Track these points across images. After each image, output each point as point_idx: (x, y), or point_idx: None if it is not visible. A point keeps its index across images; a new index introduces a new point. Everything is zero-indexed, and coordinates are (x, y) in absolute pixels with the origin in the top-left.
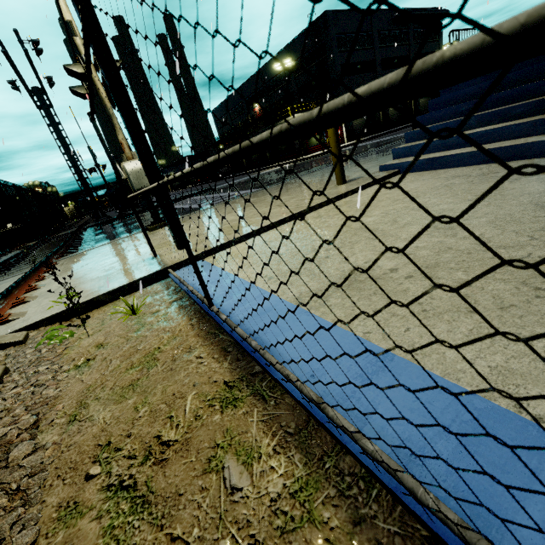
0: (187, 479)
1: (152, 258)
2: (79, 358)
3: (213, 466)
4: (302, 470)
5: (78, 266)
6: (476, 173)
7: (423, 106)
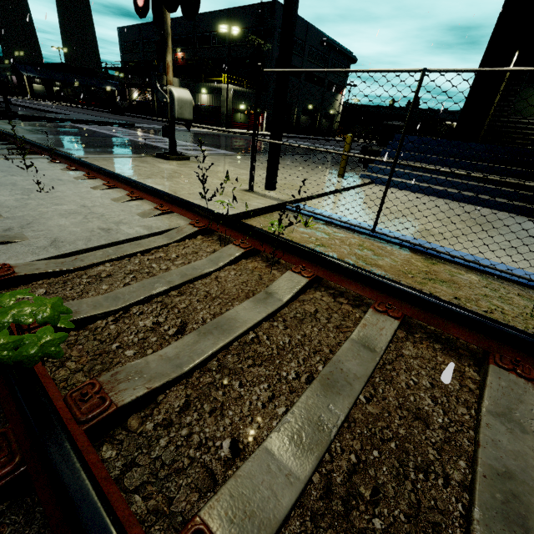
0: (448, 277)
1: (250, 191)
2: (310, 243)
3: (452, 275)
4: (478, 276)
5: (142, 175)
6: (426, 198)
7: (324, 126)
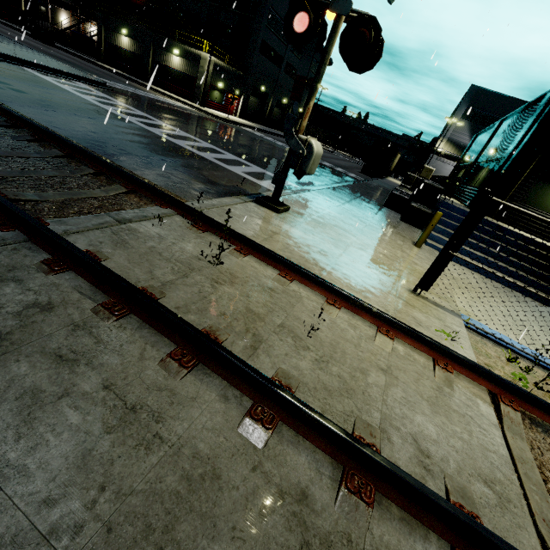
0: None
1: (417, 294)
2: (544, 395)
3: None
4: None
5: (311, 263)
6: (491, 284)
7: None
